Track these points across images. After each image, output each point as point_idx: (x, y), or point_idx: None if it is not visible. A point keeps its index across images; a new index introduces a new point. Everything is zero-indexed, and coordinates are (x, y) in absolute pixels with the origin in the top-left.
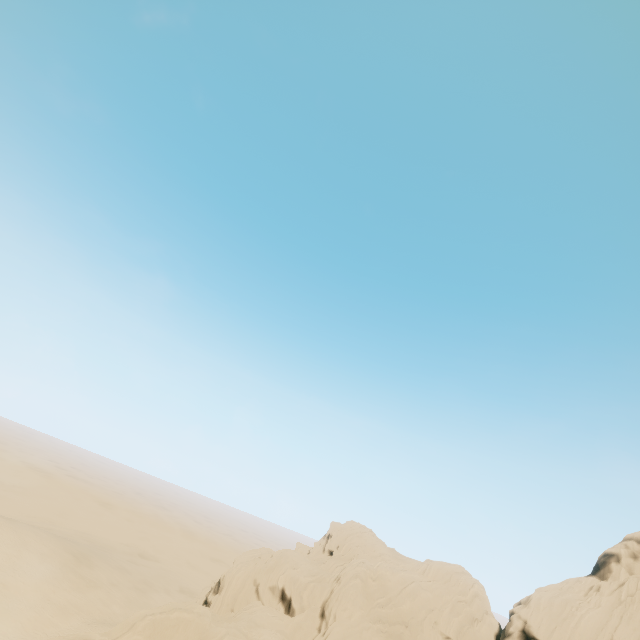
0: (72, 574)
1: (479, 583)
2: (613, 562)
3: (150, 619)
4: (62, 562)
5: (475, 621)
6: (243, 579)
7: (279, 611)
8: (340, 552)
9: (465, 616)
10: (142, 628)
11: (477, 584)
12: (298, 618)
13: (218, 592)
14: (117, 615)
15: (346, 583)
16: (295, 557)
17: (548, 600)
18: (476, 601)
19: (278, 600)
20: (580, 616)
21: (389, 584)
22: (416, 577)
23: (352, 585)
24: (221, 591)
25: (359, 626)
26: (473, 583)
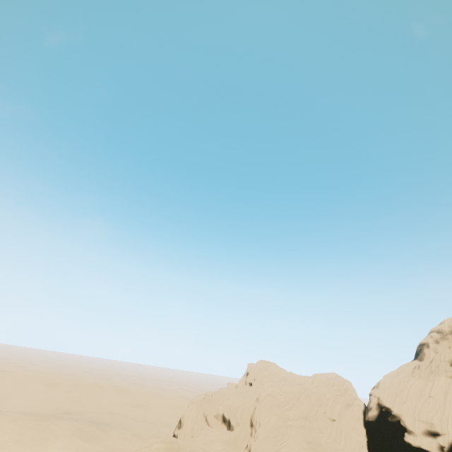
0: (78, 440)
1: (348, 381)
2: (425, 348)
3: None
4: (69, 433)
5: (349, 405)
6: (196, 415)
7: (223, 429)
8: (256, 382)
9: (342, 404)
10: None
11: (346, 382)
12: (236, 431)
13: (181, 427)
14: None
15: (263, 401)
16: (227, 392)
17: (390, 381)
18: (347, 393)
19: (221, 423)
20: (410, 386)
21: (291, 395)
22: (307, 386)
23: (267, 401)
24: (182, 426)
25: (276, 426)
26: (344, 382)
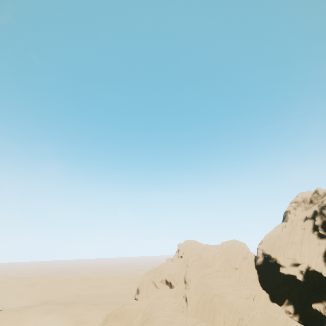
0: (69, 315)
1: (243, 243)
2: (288, 214)
3: (113, 314)
4: (62, 313)
5: (245, 258)
6: (147, 283)
7: (167, 289)
8: (185, 255)
9: (241, 258)
10: (111, 319)
11: (242, 244)
12: (176, 288)
13: (139, 293)
14: (98, 323)
15: (190, 266)
16: (166, 265)
17: (268, 238)
18: (243, 250)
19: (165, 285)
20: (280, 239)
21: (208, 259)
22: (218, 251)
23: (193, 265)
24: (140, 292)
25: (201, 279)
26: (240, 244)
